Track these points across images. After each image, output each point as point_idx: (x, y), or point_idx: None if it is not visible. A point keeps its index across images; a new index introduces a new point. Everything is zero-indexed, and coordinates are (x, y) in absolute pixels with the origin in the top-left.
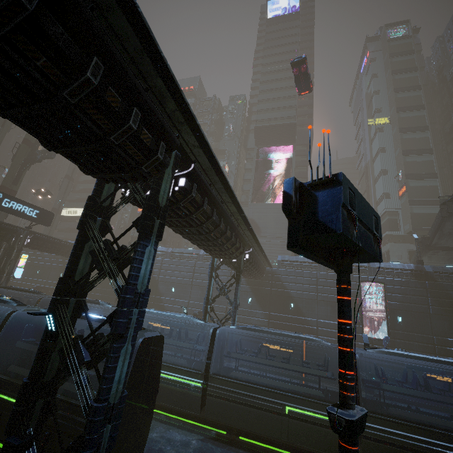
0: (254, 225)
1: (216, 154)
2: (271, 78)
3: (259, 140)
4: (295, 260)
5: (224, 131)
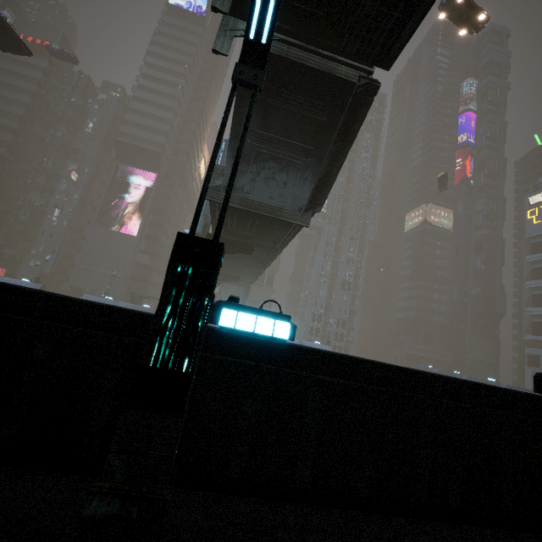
0: (91, 251)
1: (70, 151)
2: (151, 86)
3: (121, 155)
4: (97, 301)
5: (85, 125)
